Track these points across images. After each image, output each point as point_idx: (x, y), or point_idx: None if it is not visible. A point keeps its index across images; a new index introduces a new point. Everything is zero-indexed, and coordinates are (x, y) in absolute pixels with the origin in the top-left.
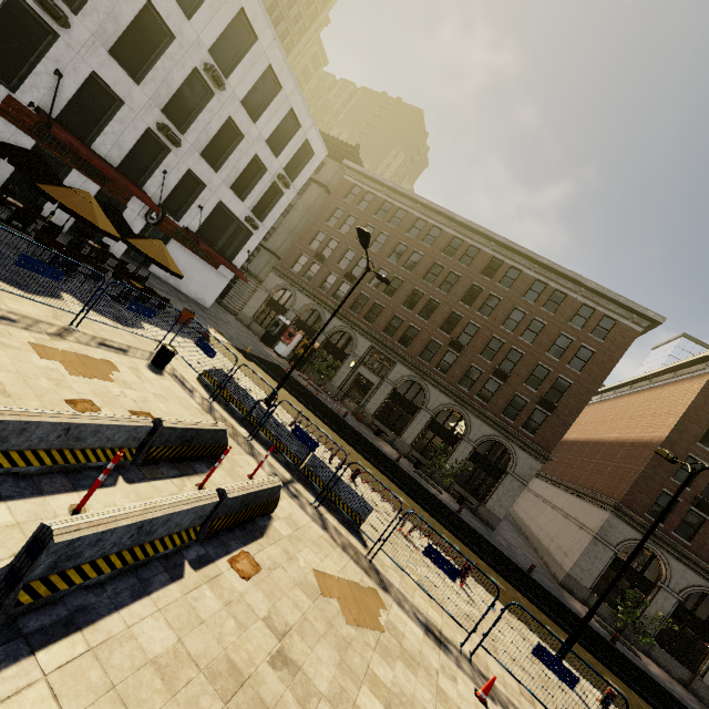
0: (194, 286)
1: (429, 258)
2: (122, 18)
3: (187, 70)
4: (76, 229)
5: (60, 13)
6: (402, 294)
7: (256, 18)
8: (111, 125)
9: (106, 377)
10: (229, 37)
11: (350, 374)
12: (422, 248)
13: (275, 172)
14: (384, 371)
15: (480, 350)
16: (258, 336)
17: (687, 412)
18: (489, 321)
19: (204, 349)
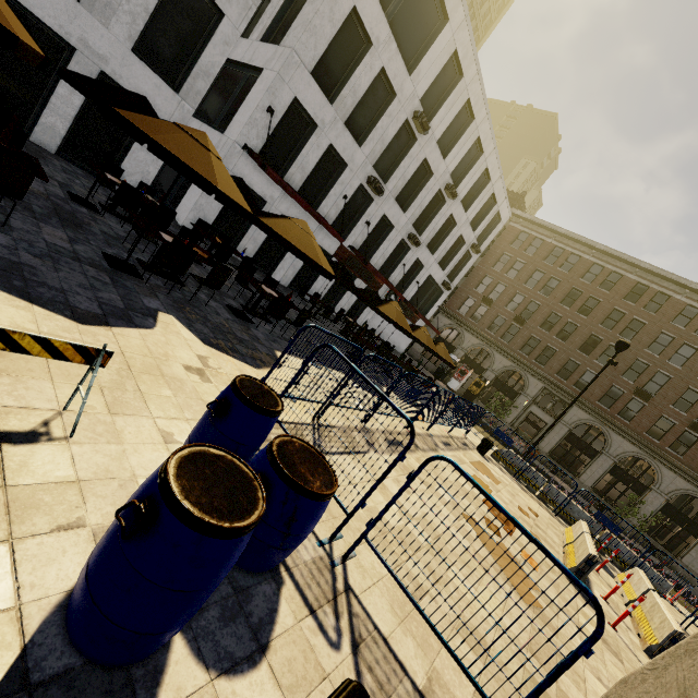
0: (393, 336)
1: (607, 304)
2: (407, 175)
3: (434, 192)
4: (345, 314)
5: (383, 190)
6: (577, 338)
7: (486, 139)
8: (383, 244)
9: (496, 479)
10: (463, 158)
11: (521, 412)
12: (599, 294)
13: (470, 242)
14: (559, 412)
15: (672, 401)
16: (428, 370)
17: None
18: (682, 372)
19: (502, 438)
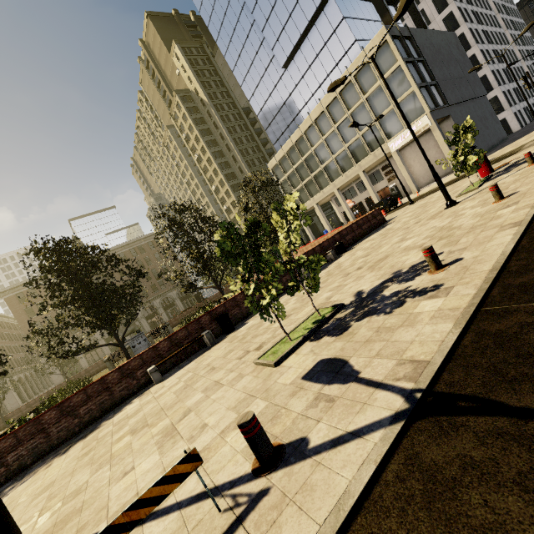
0: None
1: None
2: None
3: None
4: None
5: None
6: None
7: None
8: None
9: None
10: None
11: None
12: None
13: None
14: None
15: None
16: None
17: (15, 316)
18: None
19: None
